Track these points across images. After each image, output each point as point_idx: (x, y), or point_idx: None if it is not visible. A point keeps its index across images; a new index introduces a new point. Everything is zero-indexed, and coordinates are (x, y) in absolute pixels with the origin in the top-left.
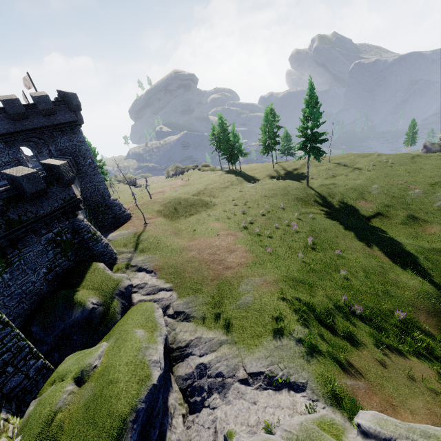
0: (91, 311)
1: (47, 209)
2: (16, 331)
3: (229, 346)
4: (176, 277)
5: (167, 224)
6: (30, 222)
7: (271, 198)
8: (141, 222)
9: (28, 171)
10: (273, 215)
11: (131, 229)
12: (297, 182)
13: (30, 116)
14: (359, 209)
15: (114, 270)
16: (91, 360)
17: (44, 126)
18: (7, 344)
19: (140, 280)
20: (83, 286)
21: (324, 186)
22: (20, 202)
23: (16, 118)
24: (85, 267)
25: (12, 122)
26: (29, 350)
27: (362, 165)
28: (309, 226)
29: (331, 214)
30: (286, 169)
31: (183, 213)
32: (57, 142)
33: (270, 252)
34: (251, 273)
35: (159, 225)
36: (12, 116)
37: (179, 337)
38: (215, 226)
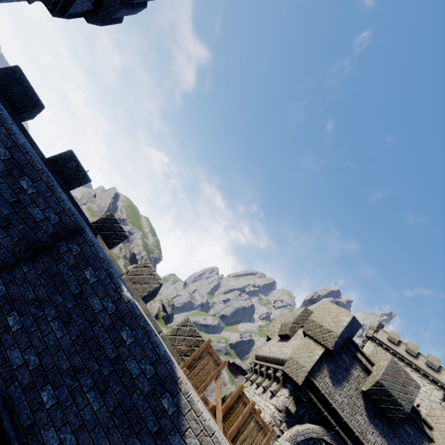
0: None
1: None
2: None
3: None
4: None
5: None
6: None
7: None
8: None
9: None
10: None
11: None
12: None
13: None
14: None
15: None
16: None
17: None
18: None
19: None
20: None
21: None
22: None
23: None
24: None
25: None
26: None
27: None
28: None
29: None
30: None
31: None
32: None
33: None
34: None
35: None
36: None
37: None
38: None
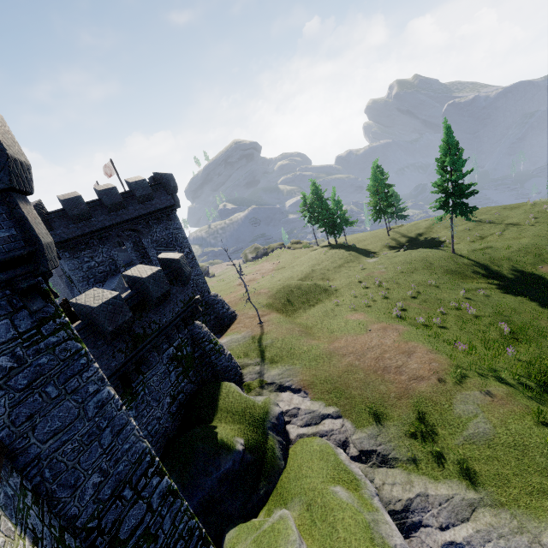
0: (243, 458)
1: (168, 316)
2: (185, 503)
3: (491, 510)
4: (339, 396)
5: (288, 321)
6: (154, 335)
7: (411, 274)
8: (253, 322)
9: (152, 270)
10: (428, 296)
11: (245, 332)
12: (436, 251)
13: (126, 206)
14: (546, 276)
15: (244, 391)
16: (295, 547)
17: (140, 215)
18: (179, 527)
19: (288, 403)
20: (219, 418)
21: (477, 251)
22: (144, 311)
23: (112, 209)
24: (212, 390)
25: (107, 214)
26: (199, 532)
27: (517, 219)
28: (488, 307)
29: (508, 288)
30: (406, 235)
31: (300, 305)
32: (153, 232)
33: (464, 350)
34: (461, 385)
35: (279, 323)
36: (109, 208)
37: (385, 494)
38: (356, 318)
